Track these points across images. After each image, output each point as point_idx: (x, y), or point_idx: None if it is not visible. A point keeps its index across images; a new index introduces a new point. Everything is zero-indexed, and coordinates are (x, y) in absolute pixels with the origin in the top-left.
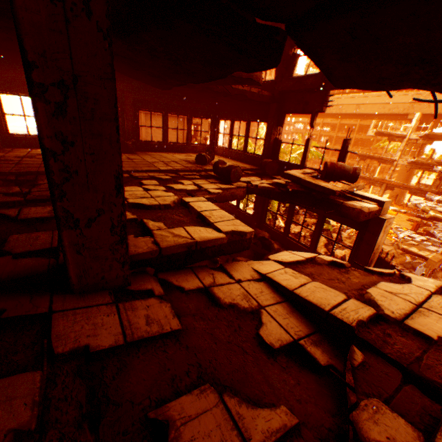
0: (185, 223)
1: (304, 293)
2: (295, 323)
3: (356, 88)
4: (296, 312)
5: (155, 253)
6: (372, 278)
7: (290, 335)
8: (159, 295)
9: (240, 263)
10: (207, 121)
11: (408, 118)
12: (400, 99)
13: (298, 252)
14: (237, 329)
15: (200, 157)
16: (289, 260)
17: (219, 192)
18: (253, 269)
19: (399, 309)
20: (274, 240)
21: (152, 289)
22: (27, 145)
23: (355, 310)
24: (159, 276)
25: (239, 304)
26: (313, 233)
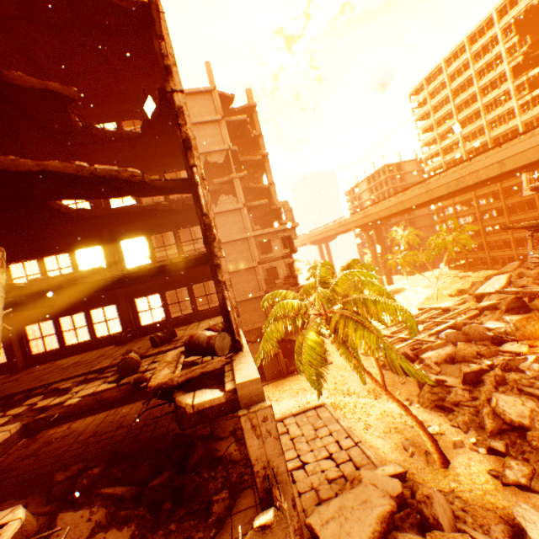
0: None
1: None
2: None
3: None
4: None
5: None
6: None
7: None
8: None
9: None
10: (282, 260)
11: None
12: None
13: (19, 509)
14: None
15: (153, 339)
16: None
17: (72, 402)
18: None
19: None
20: None
21: None
22: (45, 360)
23: None
24: None
25: None
26: None
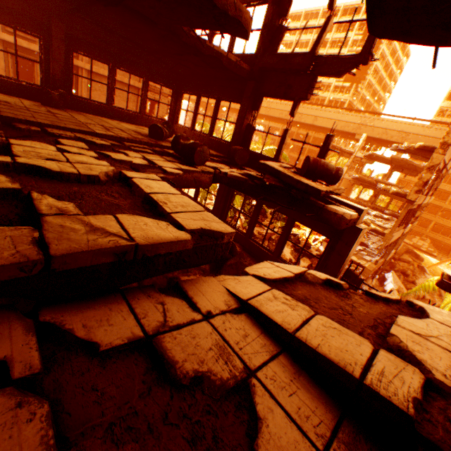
0: (120, 208)
1: (313, 340)
2: (309, 404)
3: (403, 39)
4: (303, 374)
5: (32, 266)
6: (380, 307)
7: (310, 441)
8: (22, 379)
9: (208, 280)
10: (167, 99)
11: (355, 138)
12: (351, 119)
13: (282, 264)
14: (212, 445)
15: (156, 129)
16: (274, 275)
17: (179, 173)
18: (228, 291)
19: (449, 369)
20: (235, 241)
21: (6, 361)
22: None
23: (398, 375)
24: (41, 317)
25: (214, 372)
26: (280, 237)
